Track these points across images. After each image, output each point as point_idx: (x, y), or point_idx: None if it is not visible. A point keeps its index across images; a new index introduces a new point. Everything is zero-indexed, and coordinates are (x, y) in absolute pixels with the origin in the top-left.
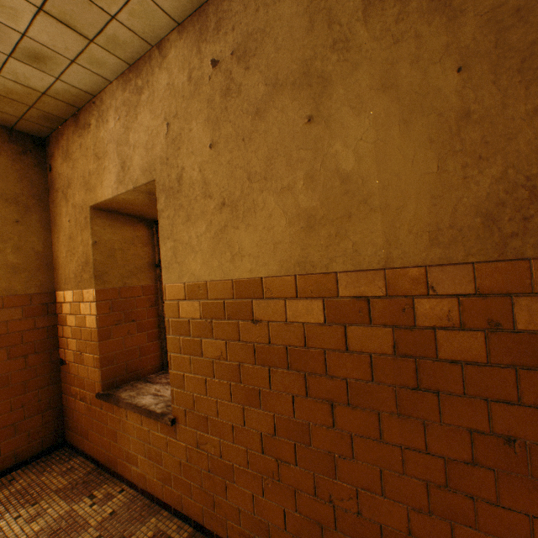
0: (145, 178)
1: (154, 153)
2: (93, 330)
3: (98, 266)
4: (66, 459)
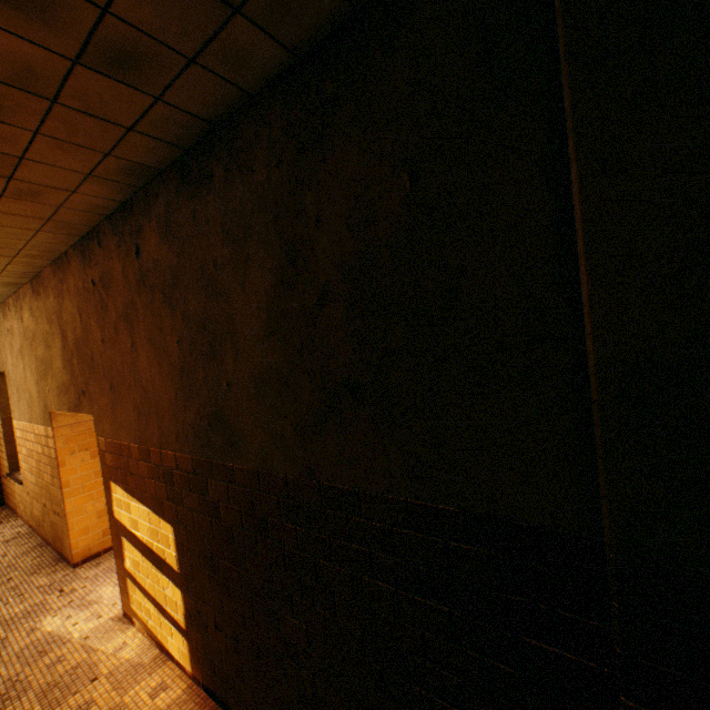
0: (4, 368)
1: (4, 358)
2: (4, 440)
3: (3, 405)
4: (2, 510)
